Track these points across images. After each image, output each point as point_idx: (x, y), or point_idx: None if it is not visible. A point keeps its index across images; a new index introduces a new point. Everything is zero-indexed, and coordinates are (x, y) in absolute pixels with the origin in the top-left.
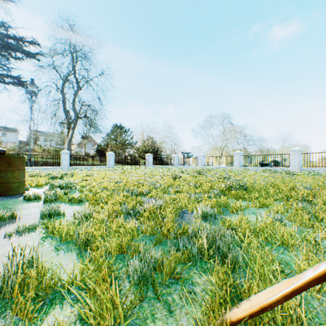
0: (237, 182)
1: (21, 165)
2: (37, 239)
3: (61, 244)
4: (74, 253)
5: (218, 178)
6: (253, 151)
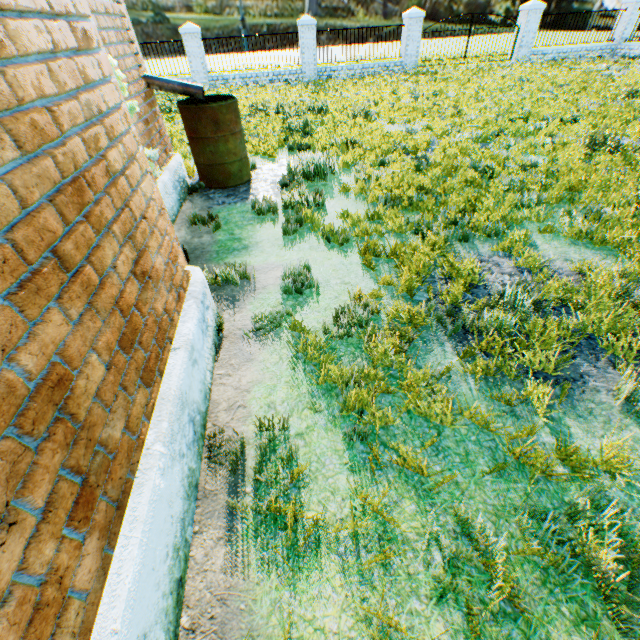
0: None
1: (234, 123)
2: (285, 361)
3: (319, 394)
4: (338, 432)
5: None
6: None
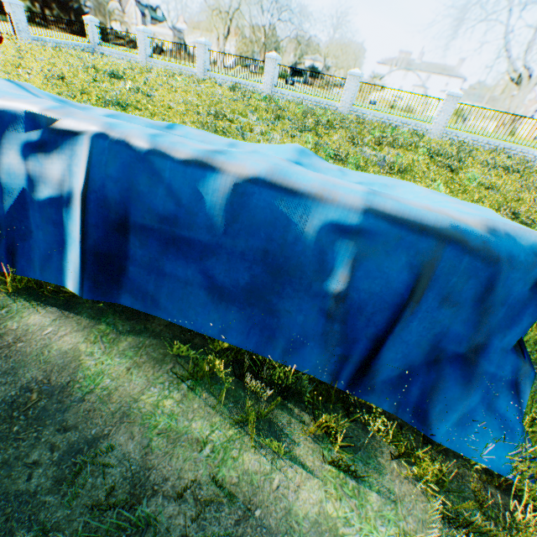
0: (114, 97)
1: None
2: None
3: None
4: None
5: (127, 89)
6: (265, 41)
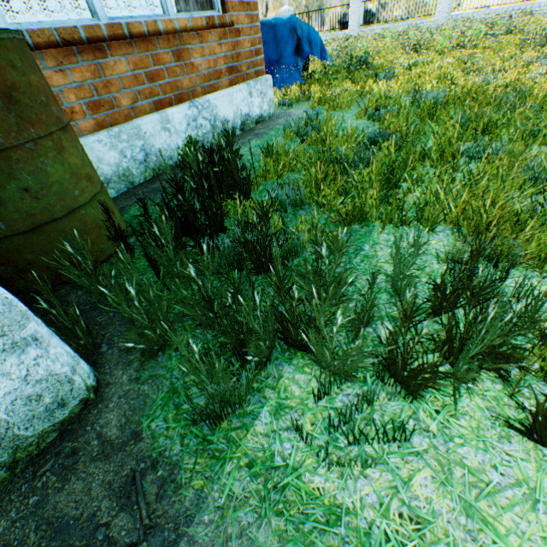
0: None
1: None
2: None
3: None
4: None
5: None
6: (295, 2)
